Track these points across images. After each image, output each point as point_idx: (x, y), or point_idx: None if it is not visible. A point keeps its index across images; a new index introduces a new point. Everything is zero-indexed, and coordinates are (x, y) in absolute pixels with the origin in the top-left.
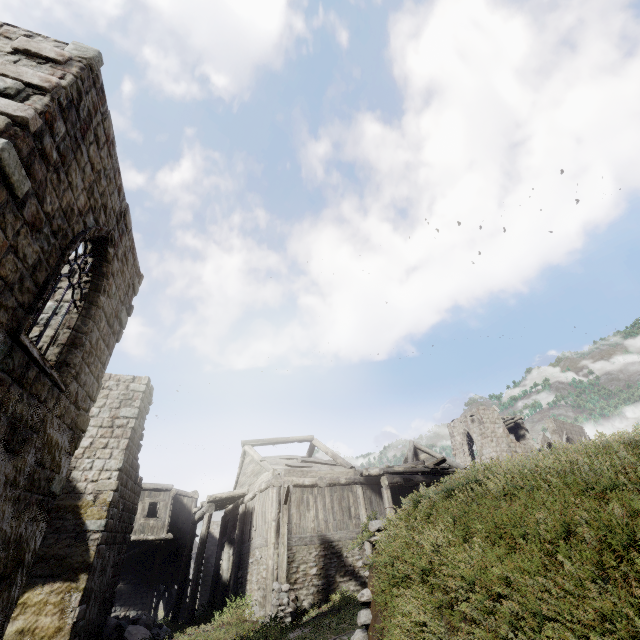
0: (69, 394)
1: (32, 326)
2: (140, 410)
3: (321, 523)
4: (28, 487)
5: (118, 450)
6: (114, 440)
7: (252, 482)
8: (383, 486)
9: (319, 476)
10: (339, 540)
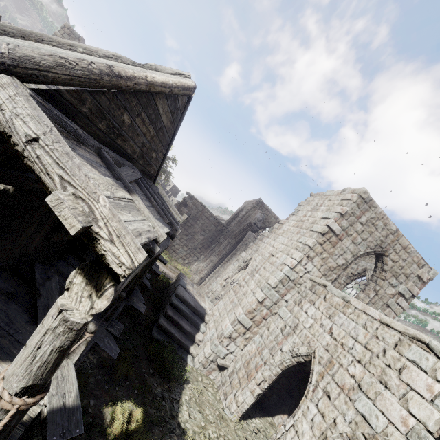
0: None
1: None
2: None
3: None
4: None
5: None
6: None
7: None
8: None
9: None
10: None
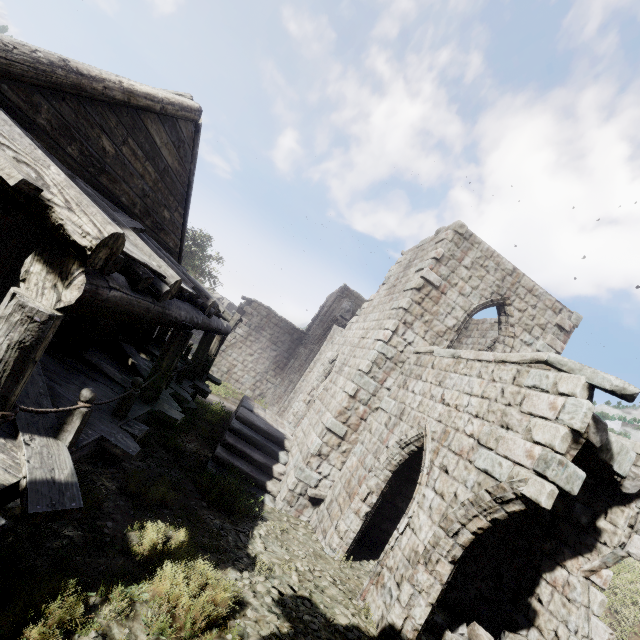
0: None
1: None
2: None
3: None
4: None
5: None
6: None
7: None
8: None
9: None
10: None
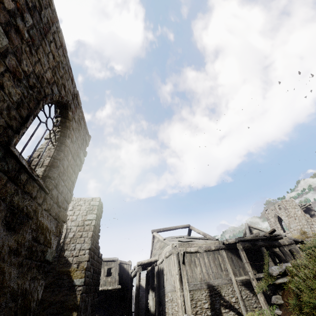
0: (52, 197)
1: (23, 148)
2: (97, 215)
3: (205, 275)
4: (28, 256)
5: (87, 238)
6: (85, 232)
7: (160, 253)
8: (239, 249)
9: (198, 246)
10: (218, 285)
